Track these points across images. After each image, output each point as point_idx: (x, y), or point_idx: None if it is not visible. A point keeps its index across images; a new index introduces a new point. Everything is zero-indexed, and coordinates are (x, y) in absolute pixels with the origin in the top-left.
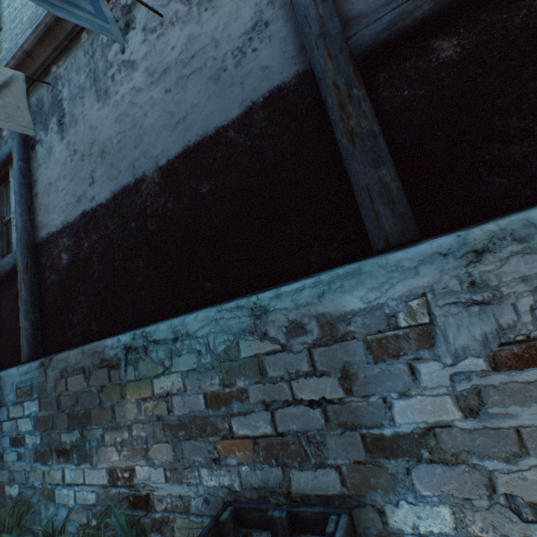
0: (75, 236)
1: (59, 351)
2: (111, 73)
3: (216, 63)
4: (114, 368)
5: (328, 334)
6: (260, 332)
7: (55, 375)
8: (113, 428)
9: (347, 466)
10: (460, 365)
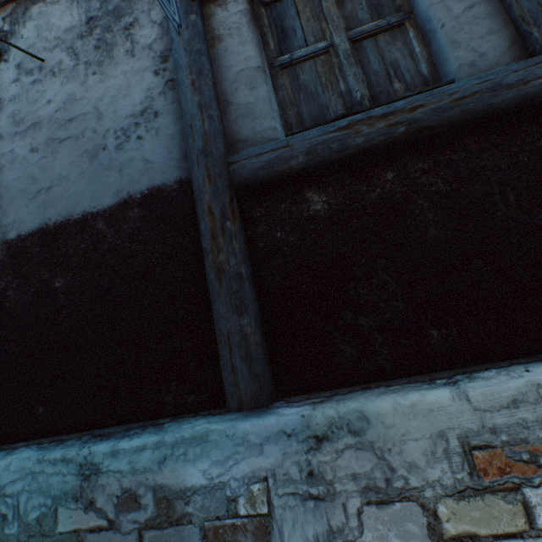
0: None
1: None
2: None
3: (96, 136)
4: None
5: (164, 513)
6: (86, 499)
7: None
8: None
9: None
10: None
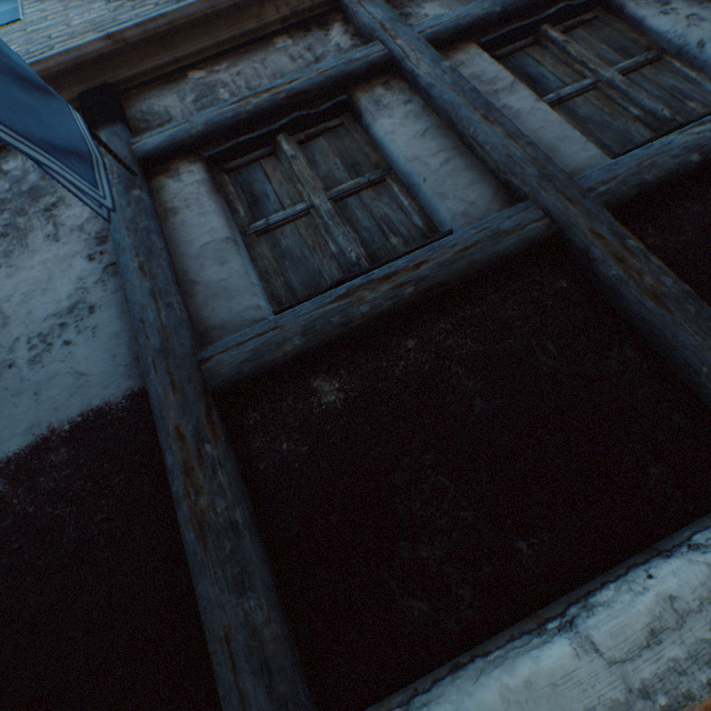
0: None
1: None
2: None
3: None
4: None
5: None
6: None
7: None
8: None
9: None
10: None
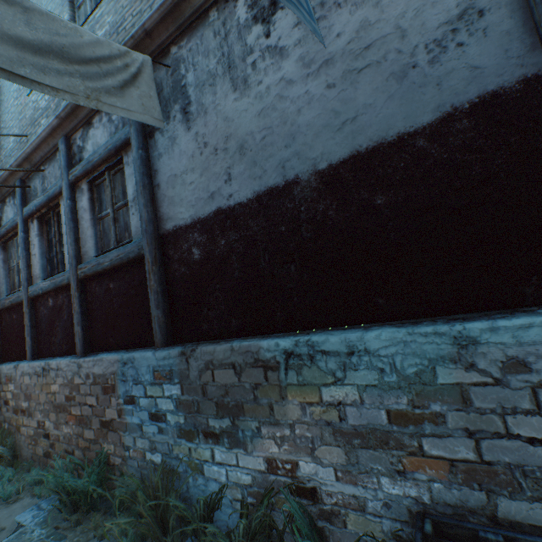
0: (208, 232)
1: (193, 341)
2: (250, 59)
3: (400, 57)
4: (271, 370)
5: None
6: (465, 362)
7: (199, 365)
8: (271, 423)
9: None
10: None
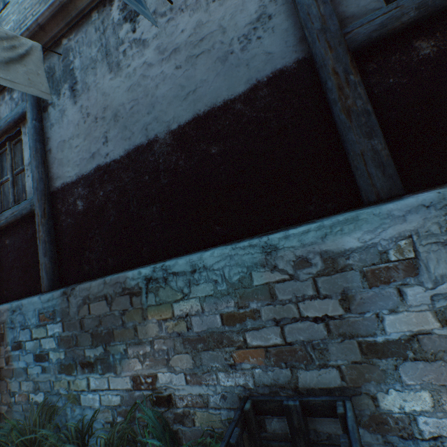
0: (89, 186)
1: (77, 282)
2: (122, 48)
3: (223, 46)
4: (135, 295)
5: (330, 266)
6: (270, 265)
7: (78, 302)
8: (136, 343)
9: (346, 366)
10: (438, 288)
